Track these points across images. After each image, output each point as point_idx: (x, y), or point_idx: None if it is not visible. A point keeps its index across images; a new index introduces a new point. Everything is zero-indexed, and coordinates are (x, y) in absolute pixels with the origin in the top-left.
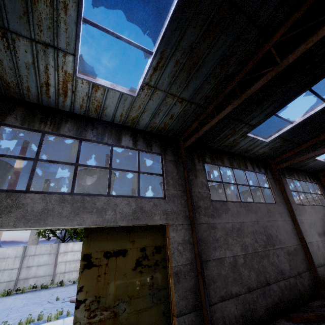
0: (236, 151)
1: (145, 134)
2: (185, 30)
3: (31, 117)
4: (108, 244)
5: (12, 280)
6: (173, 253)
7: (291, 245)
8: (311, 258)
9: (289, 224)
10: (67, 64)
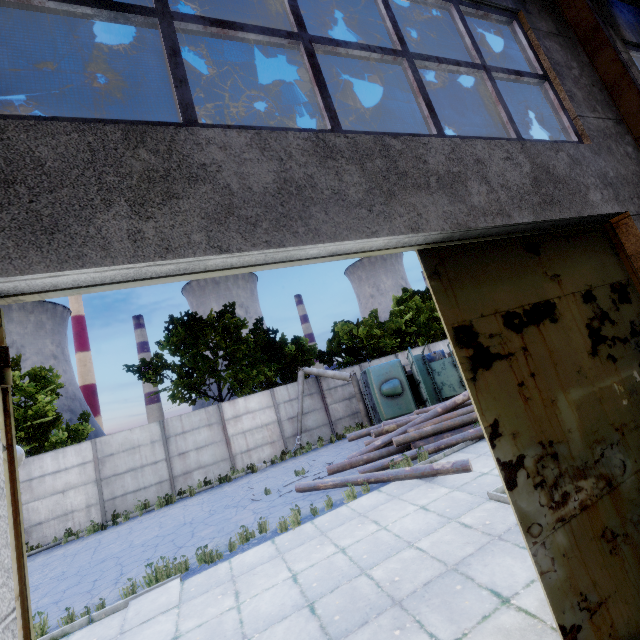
0: None
1: None
2: None
3: None
4: (499, 290)
5: (163, 479)
6: None
7: None
8: None
9: None
10: None
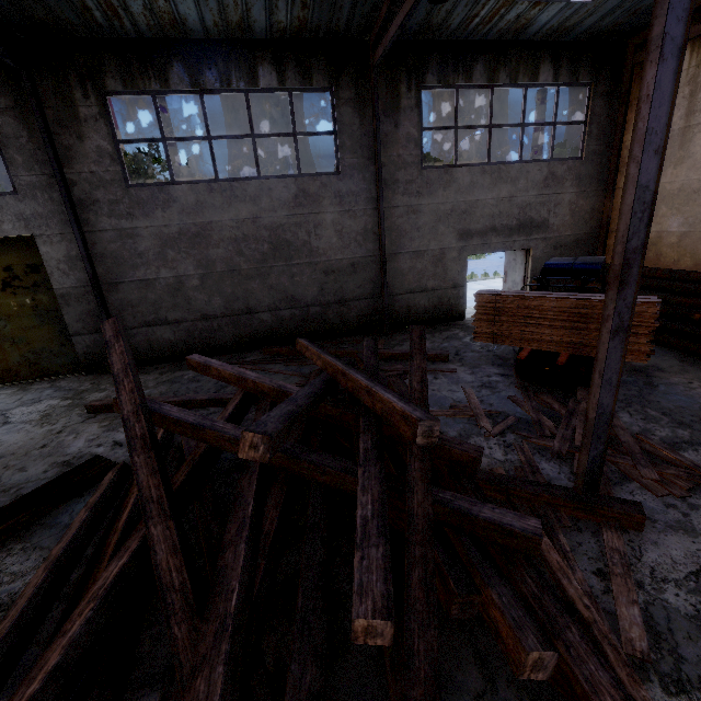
0: (208, 32)
1: None
2: None
3: None
4: None
5: None
6: (53, 274)
7: (344, 257)
8: (383, 279)
9: (362, 217)
10: None
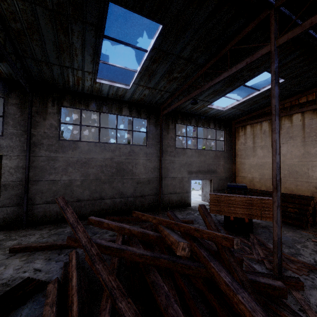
0: (108, 95)
1: None
2: None
3: None
4: None
5: None
6: (4, 173)
7: (145, 177)
8: (160, 187)
9: (154, 162)
10: None
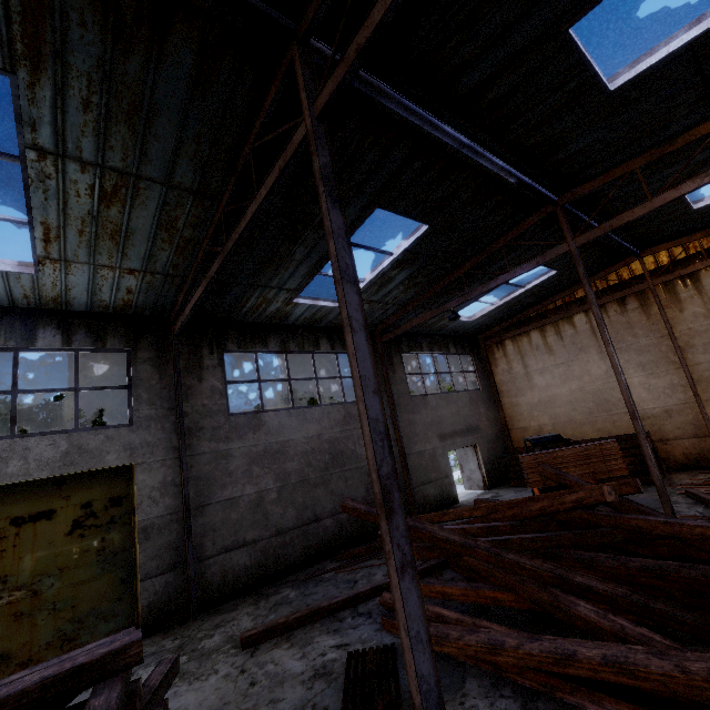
0: (296, 322)
1: (92, 319)
2: (65, 199)
3: None
4: (18, 506)
5: None
6: (142, 503)
7: None
8: (408, 474)
9: None
10: None
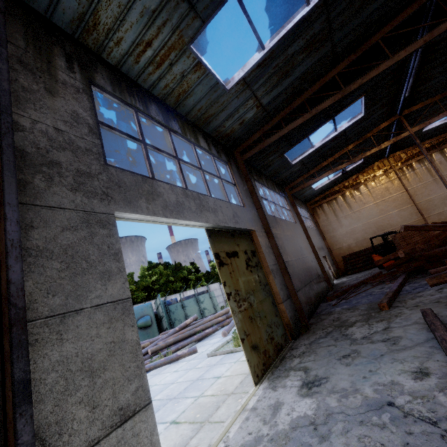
0: (268, 172)
1: (212, 139)
2: (297, 38)
3: (117, 83)
4: (225, 245)
5: None
6: (265, 255)
7: (311, 255)
8: (322, 263)
9: (306, 240)
10: (189, 29)
